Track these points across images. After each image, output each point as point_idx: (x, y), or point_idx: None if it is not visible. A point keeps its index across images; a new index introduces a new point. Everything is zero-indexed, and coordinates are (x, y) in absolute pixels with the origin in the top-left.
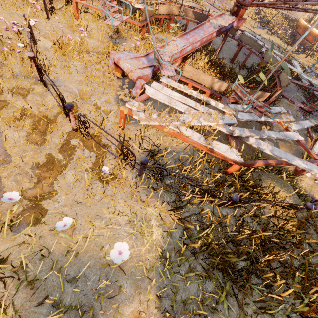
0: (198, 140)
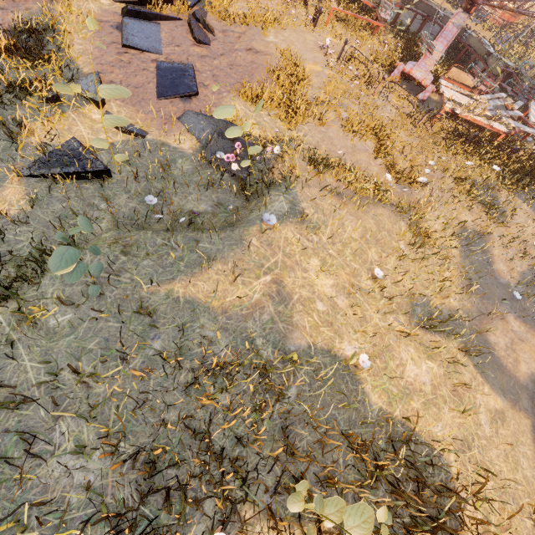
0: (485, 122)
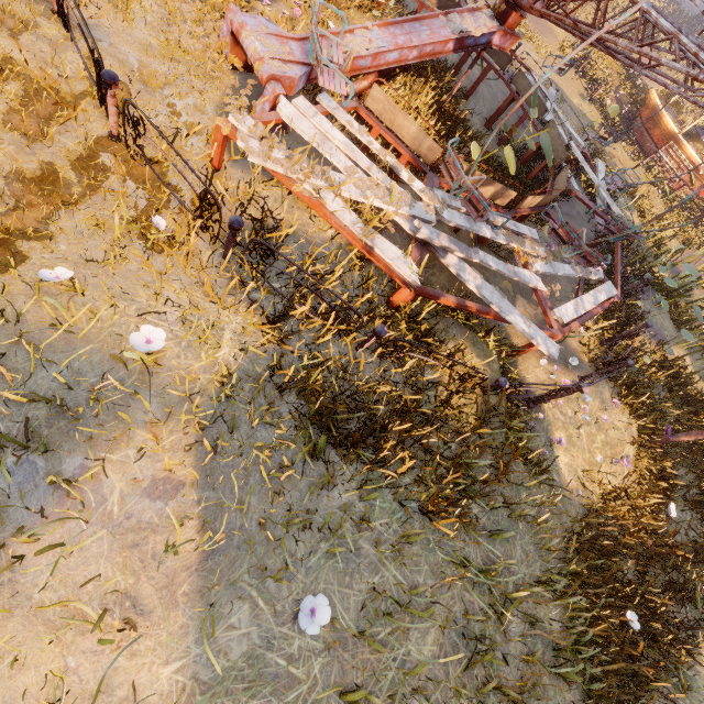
0: (350, 226)
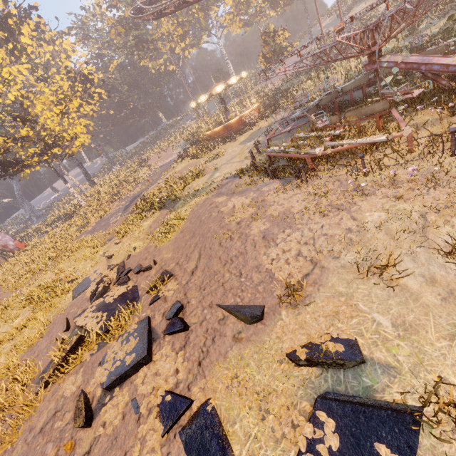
0: None
